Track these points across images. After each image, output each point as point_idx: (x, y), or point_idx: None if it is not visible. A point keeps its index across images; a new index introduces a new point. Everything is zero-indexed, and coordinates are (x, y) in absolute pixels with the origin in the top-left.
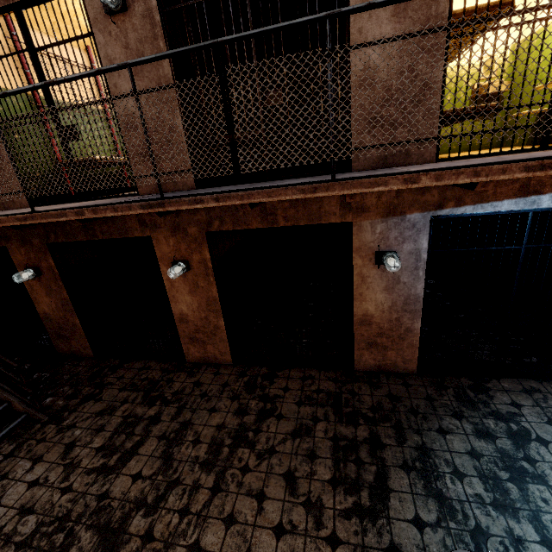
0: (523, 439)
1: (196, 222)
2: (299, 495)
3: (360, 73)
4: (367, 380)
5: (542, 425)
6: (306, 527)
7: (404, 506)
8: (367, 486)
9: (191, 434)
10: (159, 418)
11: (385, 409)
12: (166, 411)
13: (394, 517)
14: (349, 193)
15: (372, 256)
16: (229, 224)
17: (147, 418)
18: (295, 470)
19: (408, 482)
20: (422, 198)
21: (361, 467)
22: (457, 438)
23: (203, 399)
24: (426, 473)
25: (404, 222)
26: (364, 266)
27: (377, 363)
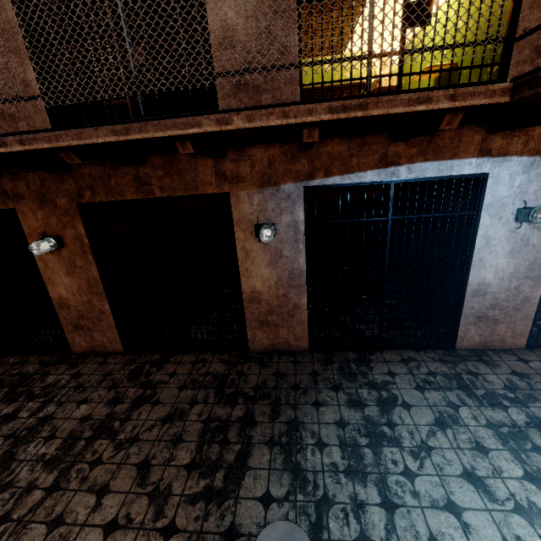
0: (389, 405)
1: (64, 192)
2: (148, 484)
3: (218, 33)
4: (259, 360)
5: (410, 391)
6: (143, 519)
7: (257, 483)
8: (225, 467)
9: (48, 429)
10: (16, 415)
11: (269, 387)
12: (26, 407)
13: (243, 496)
14: (164, 135)
15: (253, 229)
16: (102, 195)
17: (0, 417)
18: (153, 458)
19: (269, 458)
20: (293, 168)
21: (226, 447)
22: (329, 409)
23: (77, 391)
24: (290, 446)
25: (279, 192)
26: (246, 240)
27: (270, 342)
